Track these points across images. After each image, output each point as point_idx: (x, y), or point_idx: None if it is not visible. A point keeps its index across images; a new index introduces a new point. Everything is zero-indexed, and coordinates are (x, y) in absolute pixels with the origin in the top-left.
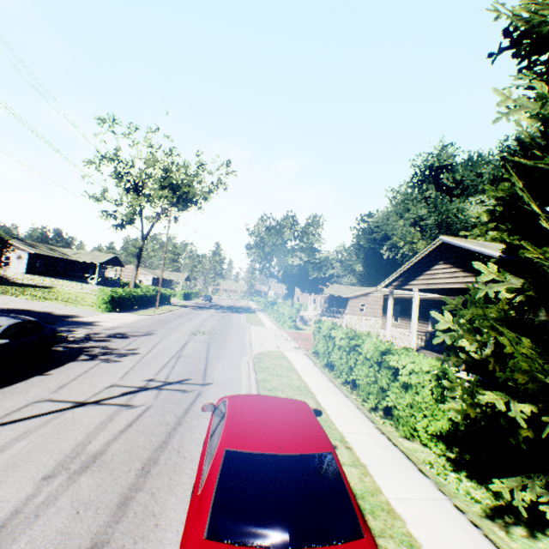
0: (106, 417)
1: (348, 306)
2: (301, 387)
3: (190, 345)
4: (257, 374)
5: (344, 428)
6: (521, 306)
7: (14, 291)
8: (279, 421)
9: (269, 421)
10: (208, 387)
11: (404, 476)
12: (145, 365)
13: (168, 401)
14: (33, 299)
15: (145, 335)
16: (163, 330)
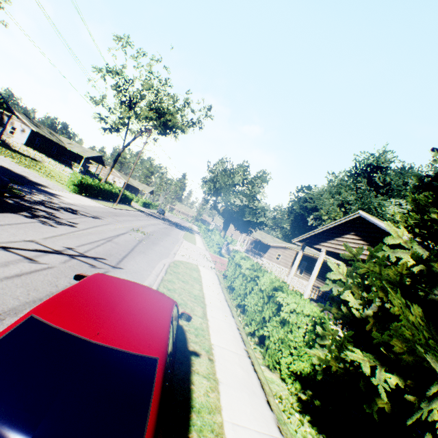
0: (3, 262)
1: (268, 252)
2: (198, 296)
3: (124, 236)
4: (166, 274)
5: (216, 341)
6: (421, 277)
7: (6, 153)
8: (122, 307)
9: (111, 304)
10: (117, 270)
11: (250, 403)
12: (74, 237)
13: (72, 268)
14: (17, 163)
15: (92, 217)
16: (110, 219)
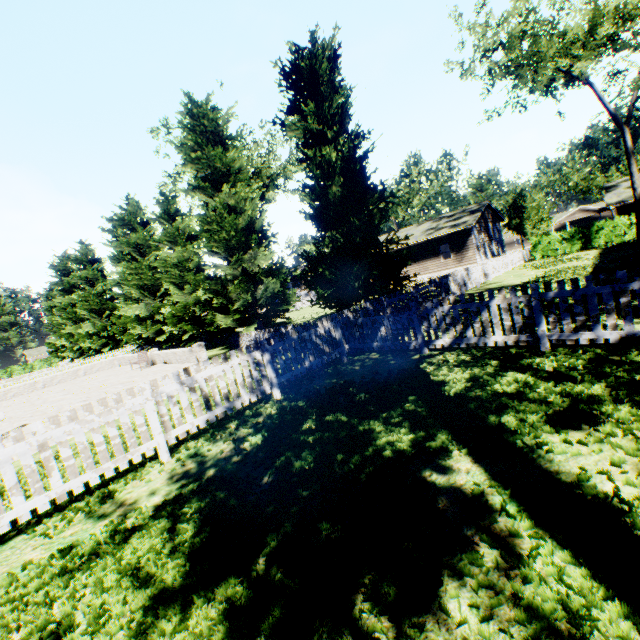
0: None
1: None
2: None
3: None
4: None
5: None
6: None
7: None
8: None
9: None
10: None
11: None
12: None
13: None
14: None
15: None
16: None
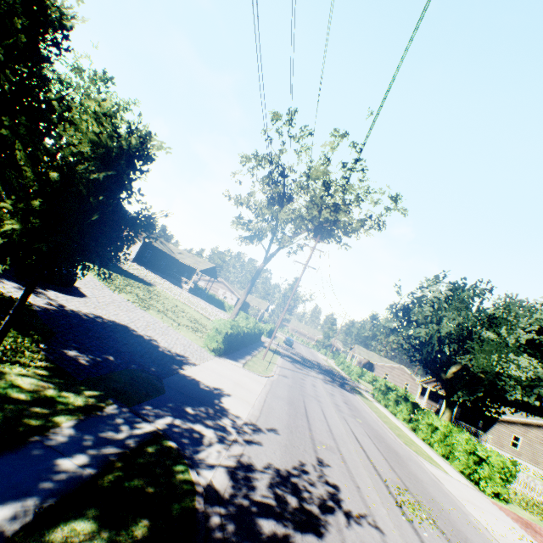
0: None
1: (493, 431)
2: None
3: None
4: None
5: None
6: None
7: (118, 281)
8: None
9: None
10: None
11: None
12: None
13: None
14: (134, 303)
15: (336, 507)
16: (335, 466)
